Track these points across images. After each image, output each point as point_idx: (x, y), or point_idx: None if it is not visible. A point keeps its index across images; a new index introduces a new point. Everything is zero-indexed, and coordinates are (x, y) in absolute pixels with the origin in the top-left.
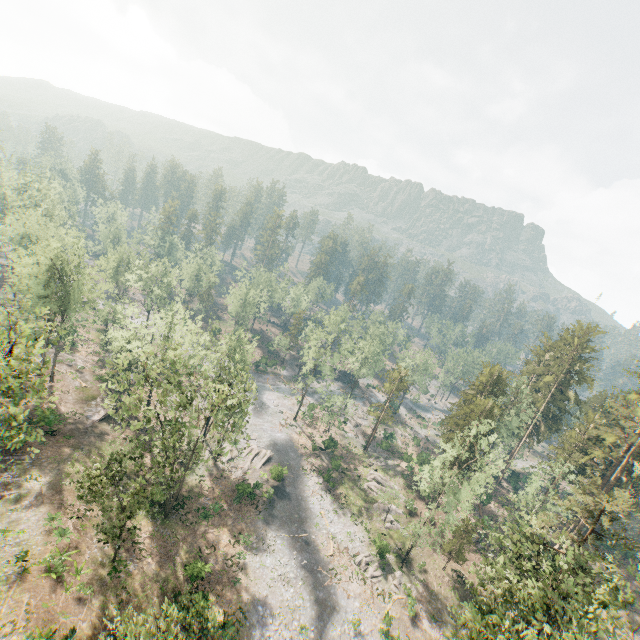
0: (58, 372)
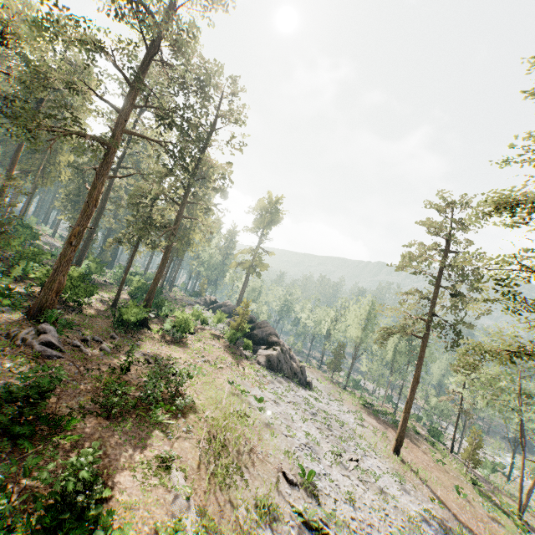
0: (387, 407)
